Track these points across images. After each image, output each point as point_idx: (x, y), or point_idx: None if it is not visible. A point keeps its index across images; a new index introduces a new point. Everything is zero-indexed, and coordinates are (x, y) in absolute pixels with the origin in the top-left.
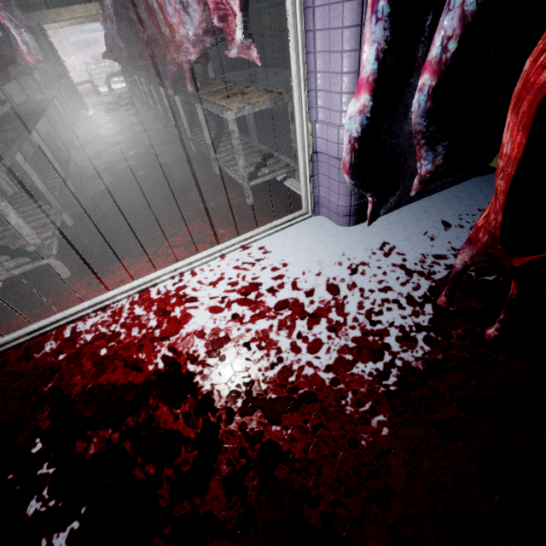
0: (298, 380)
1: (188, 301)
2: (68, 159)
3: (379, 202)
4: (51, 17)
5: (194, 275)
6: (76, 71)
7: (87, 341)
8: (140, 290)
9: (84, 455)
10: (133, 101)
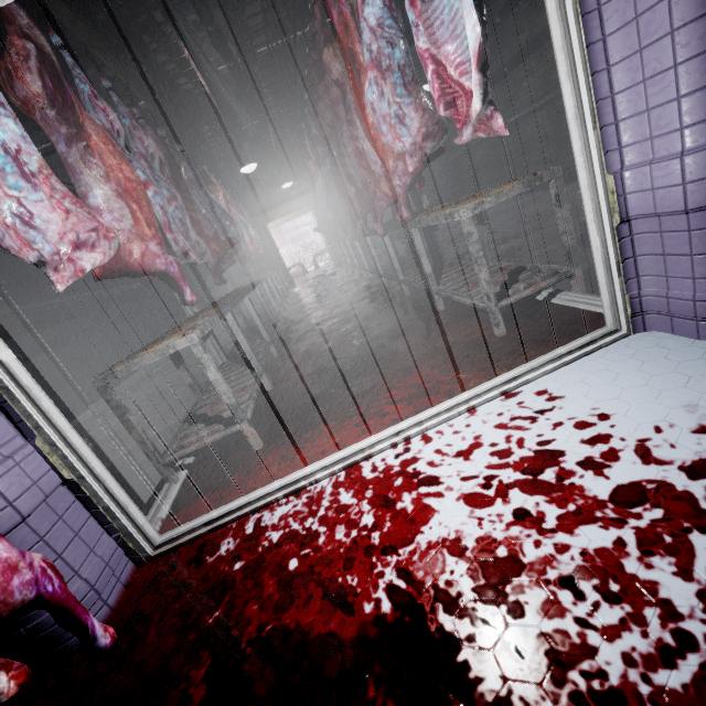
0: None
1: (422, 483)
2: (274, 326)
3: None
4: (272, 216)
5: (428, 440)
6: (288, 258)
7: (272, 543)
8: (347, 465)
9: None
10: (337, 270)
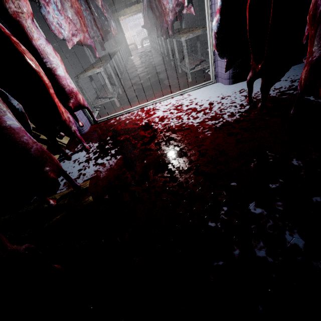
0: (186, 125)
1: (156, 110)
2: (122, 72)
3: (229, 61)
4: (122, 14)
5: (160, 103)
6: (129, 39)
7: (123, 120)
8: (141, 108)
9: (120, 139)
10: (151, 50)
